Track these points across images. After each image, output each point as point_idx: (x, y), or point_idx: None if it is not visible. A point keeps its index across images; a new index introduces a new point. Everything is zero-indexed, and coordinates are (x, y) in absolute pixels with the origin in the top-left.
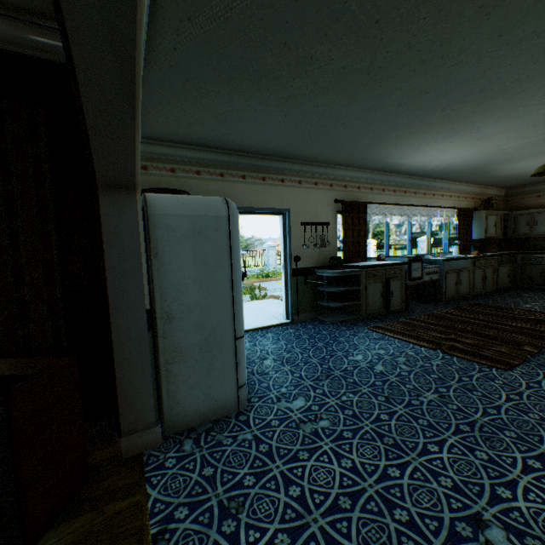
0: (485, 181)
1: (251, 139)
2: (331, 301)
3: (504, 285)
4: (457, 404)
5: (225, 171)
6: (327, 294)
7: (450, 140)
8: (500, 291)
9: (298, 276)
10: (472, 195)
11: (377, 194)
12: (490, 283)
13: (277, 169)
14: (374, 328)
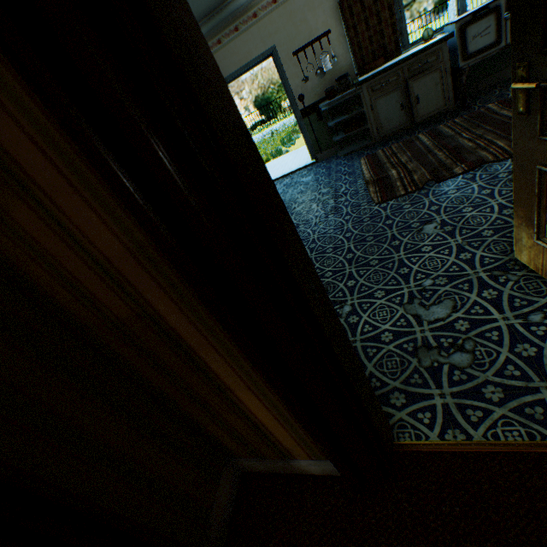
0: None
1: None
2: (341, 134)
3: None
4: None
5: None
6: (347, 122)
7: None
8: None
9: (309, 115)
10: None
11: None
12: None
13: (242, 7)
14: (365, 158)
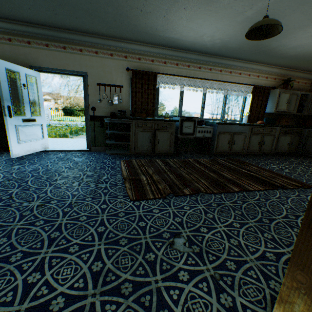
0: (283, 63)
1: (22, 9)
2: (113, 140)
3: (283, 151)
4: (34, 212)
5: (31, 40)
6: (118, 136)
7: (180, 5)
8: (277, 155)
9: (95, 121)
10: (274, 76)
11: (171, 67)
12: (269, 148)
13: (74, 40)
14: (124, 160)
